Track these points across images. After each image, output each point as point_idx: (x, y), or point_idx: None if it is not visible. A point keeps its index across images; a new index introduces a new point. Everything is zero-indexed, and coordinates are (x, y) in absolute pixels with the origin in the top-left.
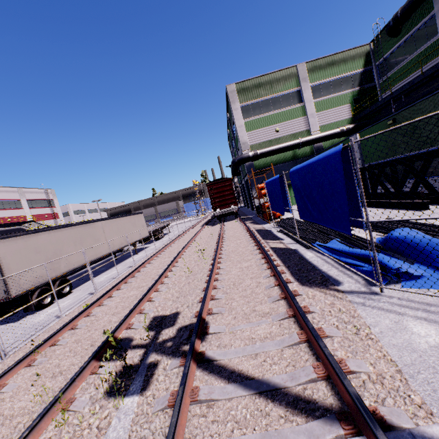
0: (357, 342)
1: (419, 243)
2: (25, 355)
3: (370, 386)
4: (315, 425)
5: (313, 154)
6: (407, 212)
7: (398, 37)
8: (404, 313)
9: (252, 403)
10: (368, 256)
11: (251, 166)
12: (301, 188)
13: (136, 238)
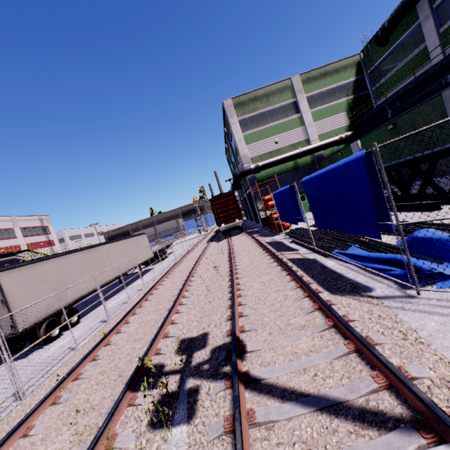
0: (409, 347)
1: (446, 242)
2: (49, 392)
3: (437, 391)
4: (391, 437)
5: (314, 163)
6: (419, 214)
7: (387, 46)
8: (448, 314)
9: (316, 421)
10: (396, 259)
11: (253, 178)
12: (317, 196)
13: (141, 260)
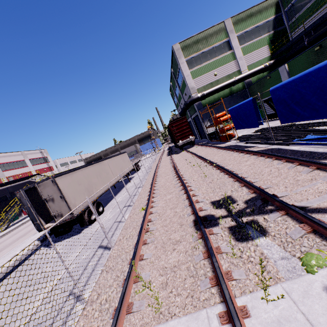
0: None
1: None
2: (138, 238)
3: None
4: None
5: (245, 88)
6: None
7: None
8: None
9: None
10: None
11: (200, 104)
12: (287, 98)
13: (127, 170)
